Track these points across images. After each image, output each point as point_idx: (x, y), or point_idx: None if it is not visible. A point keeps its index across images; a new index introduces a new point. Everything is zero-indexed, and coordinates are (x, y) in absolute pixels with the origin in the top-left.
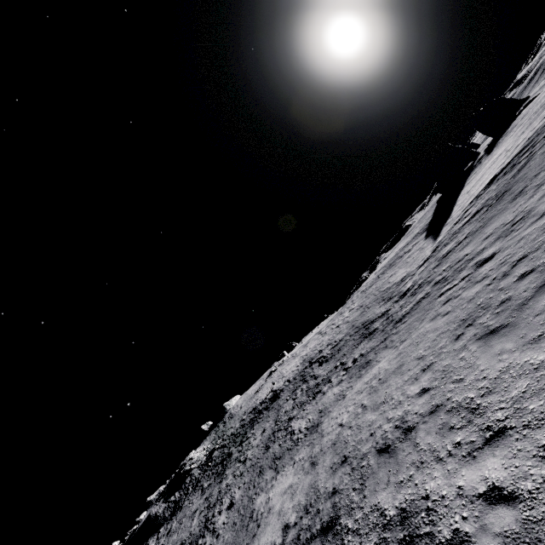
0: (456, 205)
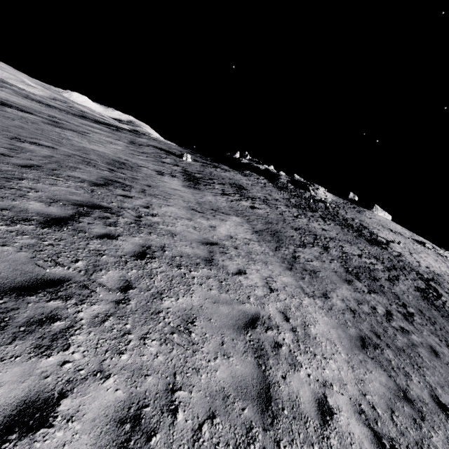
0: None
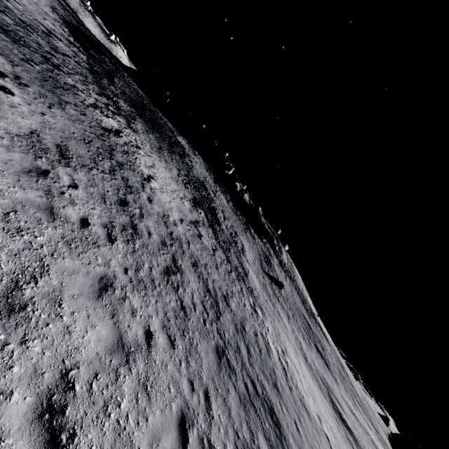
0: None
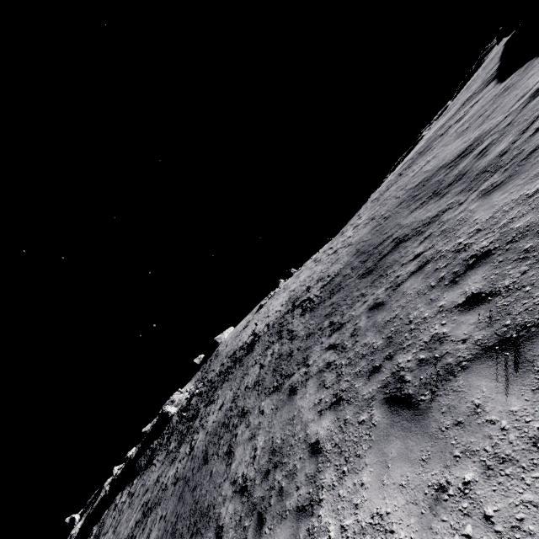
0: None
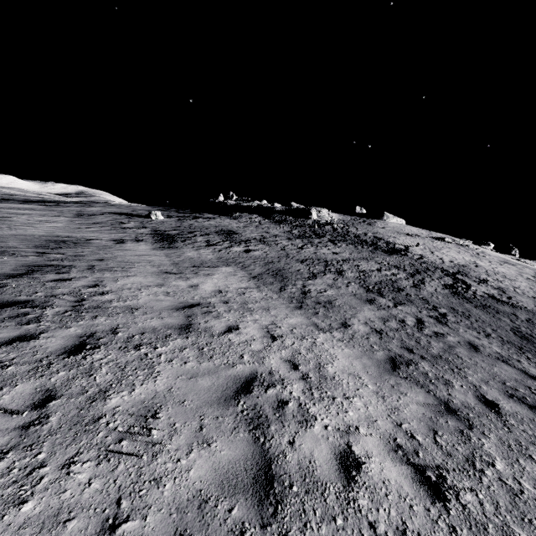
0: None
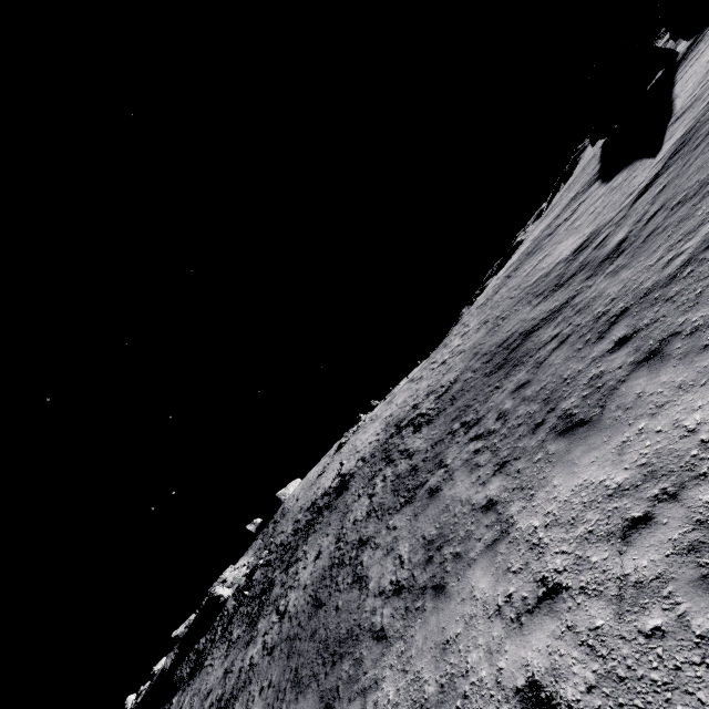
0: (683, 94)
